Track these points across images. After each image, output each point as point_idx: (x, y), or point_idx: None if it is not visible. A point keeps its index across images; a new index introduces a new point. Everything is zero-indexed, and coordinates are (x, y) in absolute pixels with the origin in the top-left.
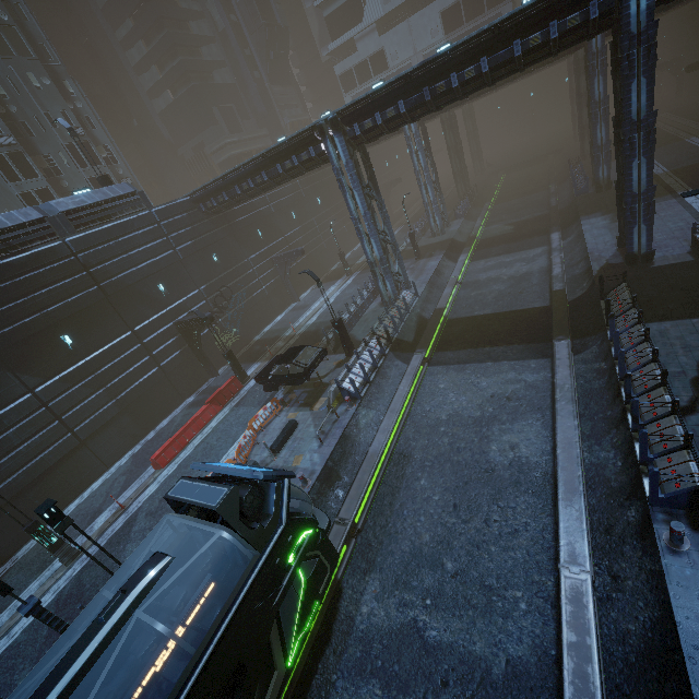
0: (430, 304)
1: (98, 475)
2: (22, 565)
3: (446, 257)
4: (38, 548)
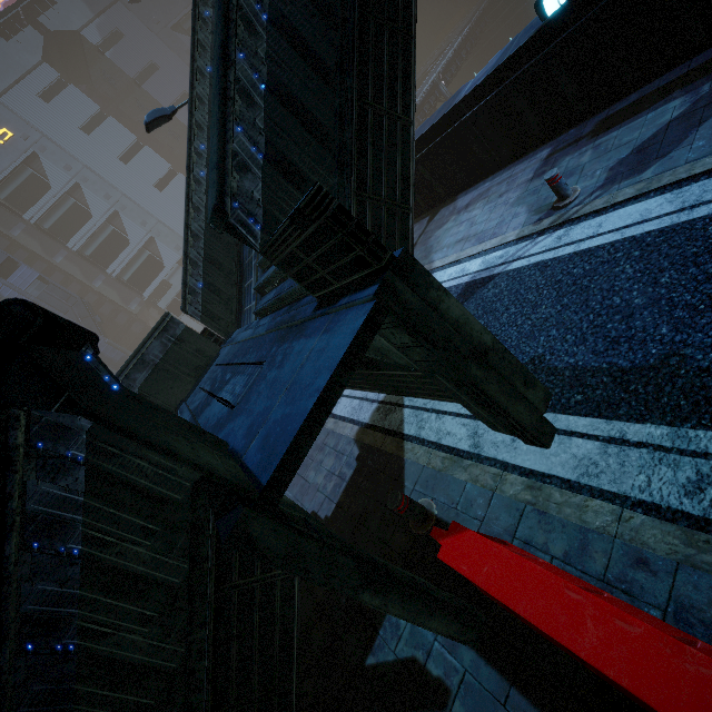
0: None
1: None
2: None
3: None
4: None
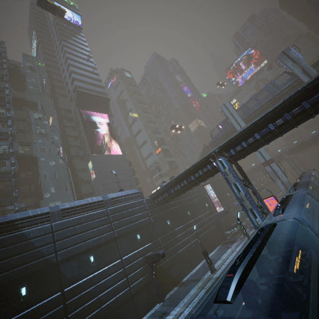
0: None
1: None
2: None
3: None
4: None
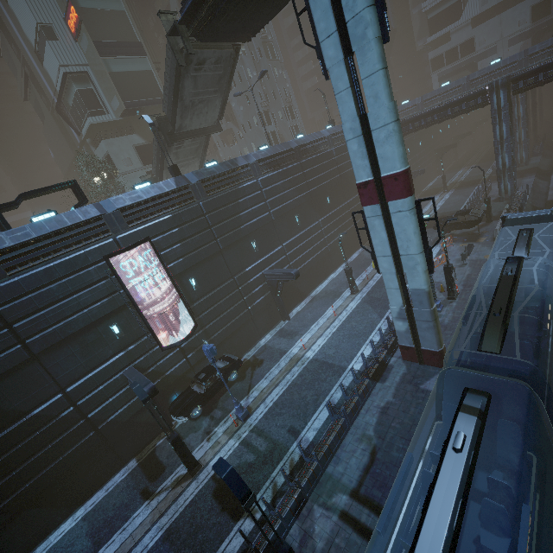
0: (537, 200)
1: (331, 273)
2: (320, 297)
3: (536, 177)
4: (323, 293)
